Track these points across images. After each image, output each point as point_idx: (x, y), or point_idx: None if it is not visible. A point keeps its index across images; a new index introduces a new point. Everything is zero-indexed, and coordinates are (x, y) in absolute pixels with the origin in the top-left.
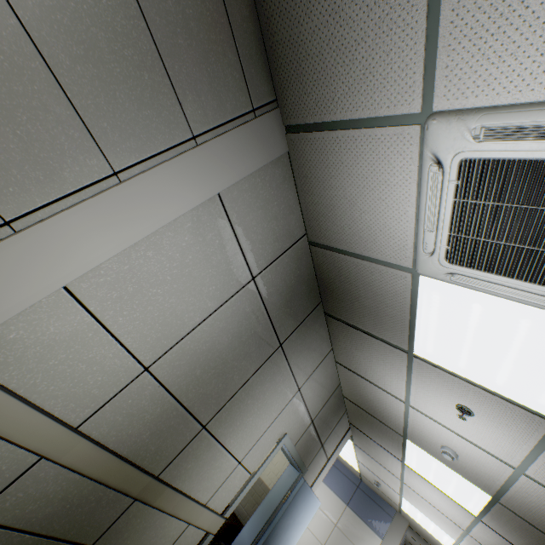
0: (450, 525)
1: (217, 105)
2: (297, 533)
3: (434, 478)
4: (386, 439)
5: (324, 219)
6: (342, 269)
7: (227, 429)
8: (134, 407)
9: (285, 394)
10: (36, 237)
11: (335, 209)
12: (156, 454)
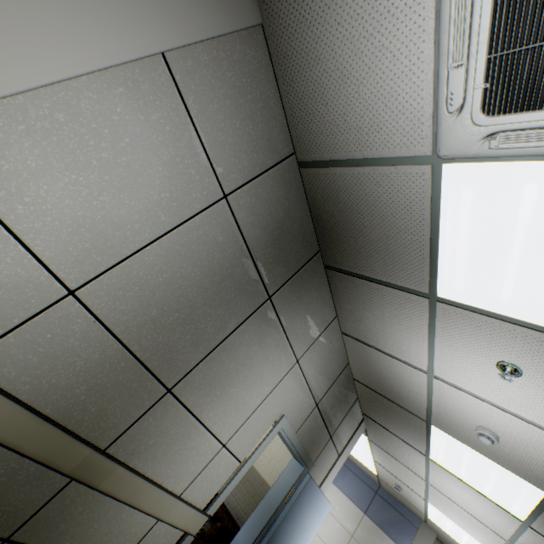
0: (488, 535)
1: None
2: (304, 541)
3: (467, 473)
4: (405, 429)
5: (313, 118)
6: (340, 191)
7: (203, 399)
8: (56, 346)
9: (280, 364)
10: None
11: (325, 96)
12: (99, 418)
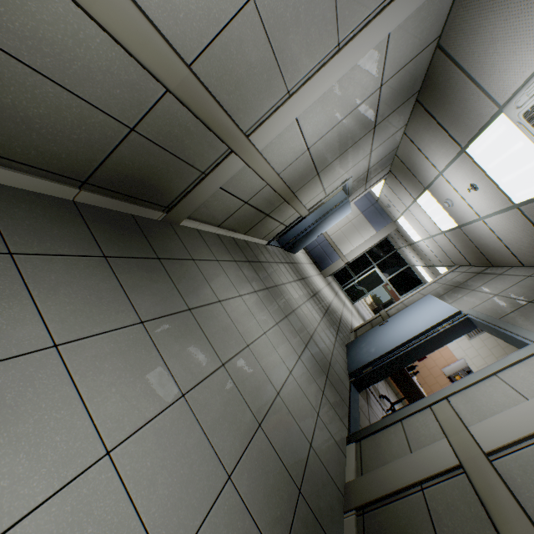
0: (423, 233)
1: None
2: (334, 223)
3: (430, 212)
4: (411, 187)
5: (462, 37)
6: (452, 80)
7: (326, 175)
8: (297, 166)
9: (361, 156)
10: (296, 97)
11: (476, 37)
12: (296, 185)
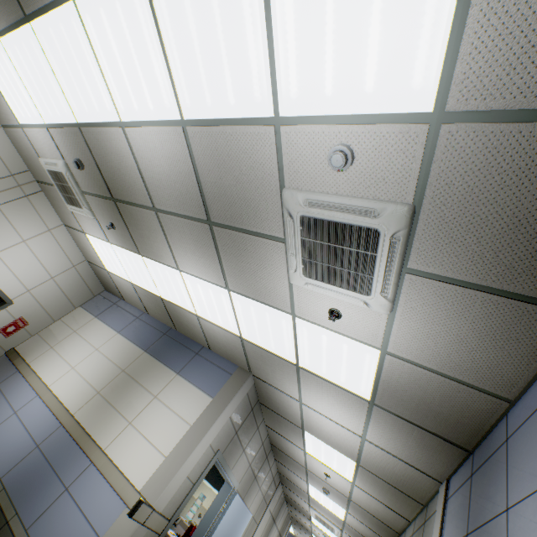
0: None
1: (271, 495)
2: None
3: None
4: (306, 531)
5: (289, 494)
6: (293, 501)
7: None
8: None
9: (273, 532)
10: None
11: (292, 496)
12: None
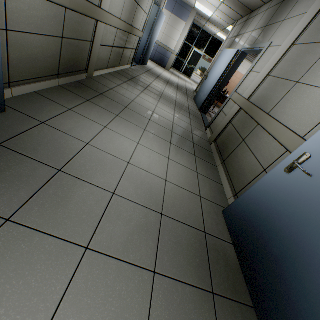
0: (212, 8)
1: None
2: (159, 31)
3: None
4: None
5: None
6: None
7: (142, 2)
8: (126, 7)
9: None
10: None
11: None
12: (130, 20)
